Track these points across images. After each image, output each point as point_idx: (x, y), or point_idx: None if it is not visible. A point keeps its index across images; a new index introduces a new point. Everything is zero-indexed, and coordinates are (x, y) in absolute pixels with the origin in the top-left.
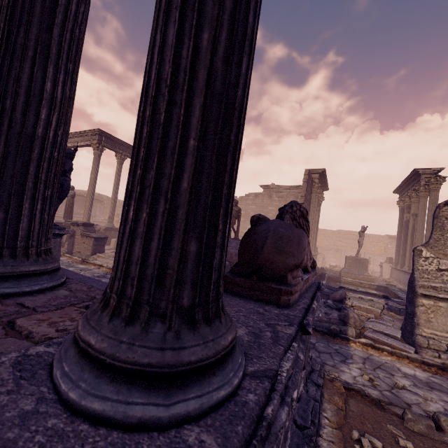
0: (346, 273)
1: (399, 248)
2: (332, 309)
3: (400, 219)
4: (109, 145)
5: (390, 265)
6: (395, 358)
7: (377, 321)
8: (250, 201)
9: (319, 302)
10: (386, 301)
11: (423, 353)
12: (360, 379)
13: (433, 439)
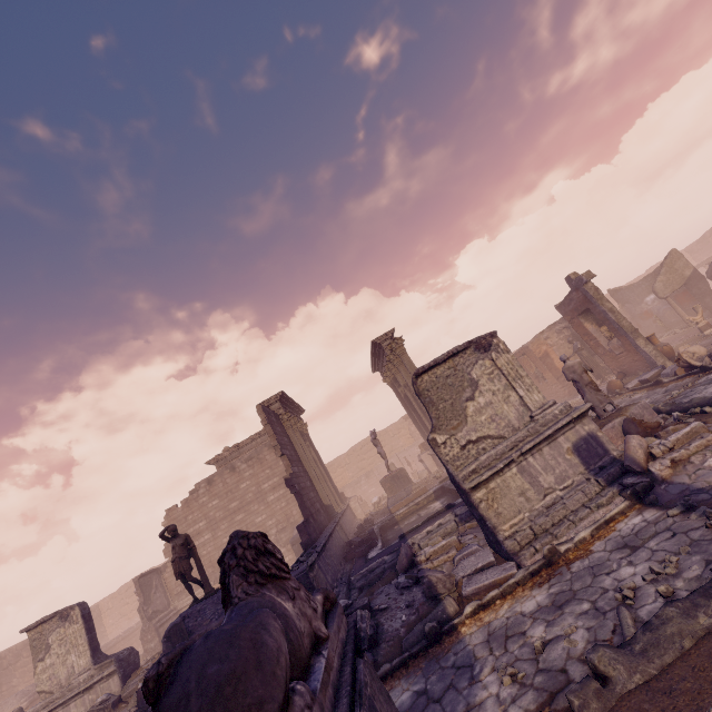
0: (395, 504)
1: (420, 428)
2: (411, 587)
3: (398, 397)
4: None
5: (428, 453)
6: (510, 600)
7: (463, 555)
8: (206, 497)
9: (391, 593)
10: (453, 512)
11: (523, 560)
12: (504, 690)
13: (613, 708)
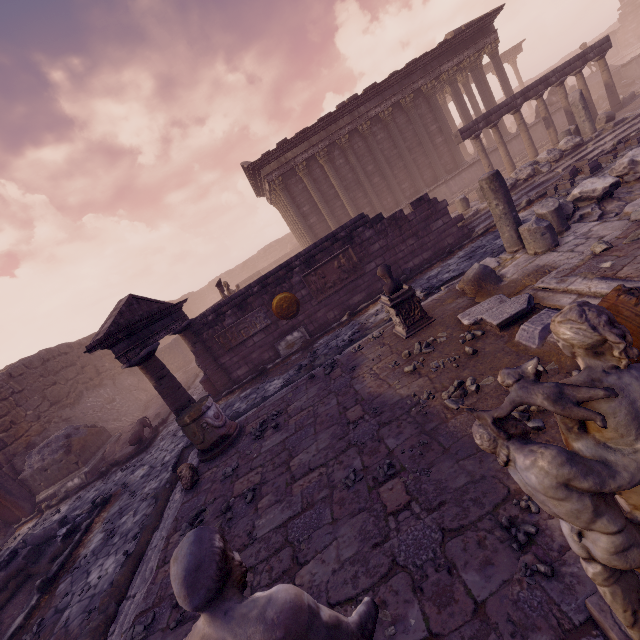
0: None
1: None
2: None
3: None
4: (471, 82)
5: None
6: None
7: None
8: None
9: None
10: None
11: None
12: None
13: None
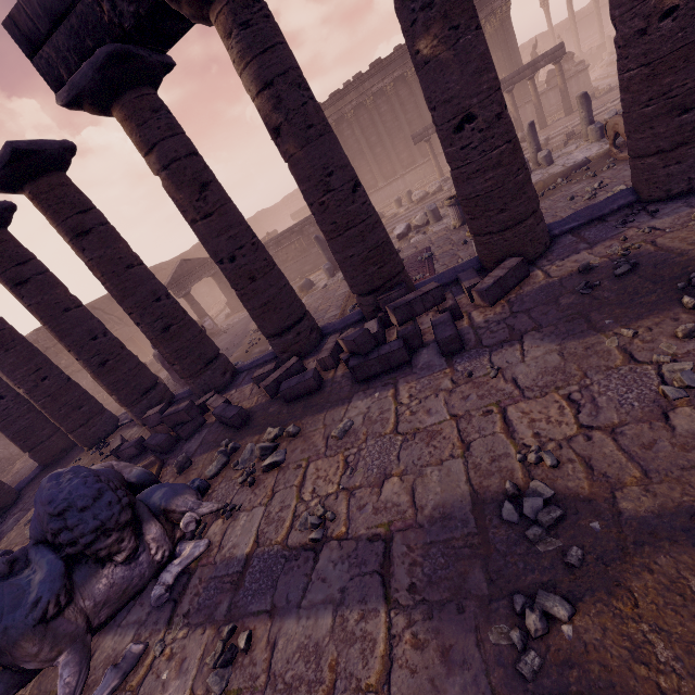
0: None
1: None
2: None
3: None
4: None
5: None
6: None
7: None
8: None
9: None
10: None
11: None
12: None
13: None
